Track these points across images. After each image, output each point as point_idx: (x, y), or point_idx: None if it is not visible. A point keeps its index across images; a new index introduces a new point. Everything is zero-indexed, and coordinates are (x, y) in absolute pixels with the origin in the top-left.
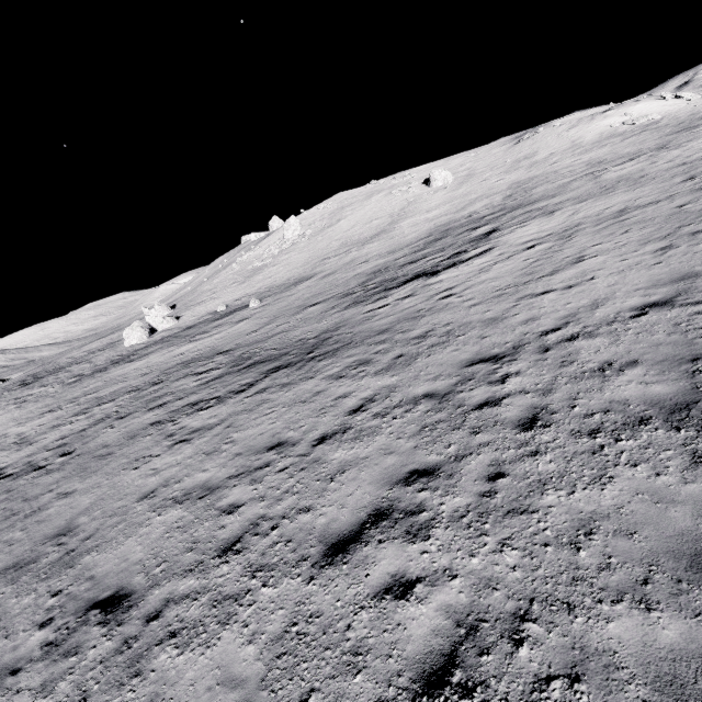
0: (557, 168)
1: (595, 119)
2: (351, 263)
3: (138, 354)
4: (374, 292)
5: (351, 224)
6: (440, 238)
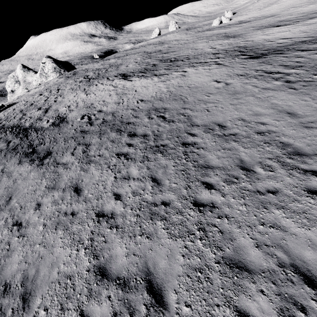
0: None
1: None
2: (289, 14)
3: (213, 29)
4: (264, 28)
5: None
6: None
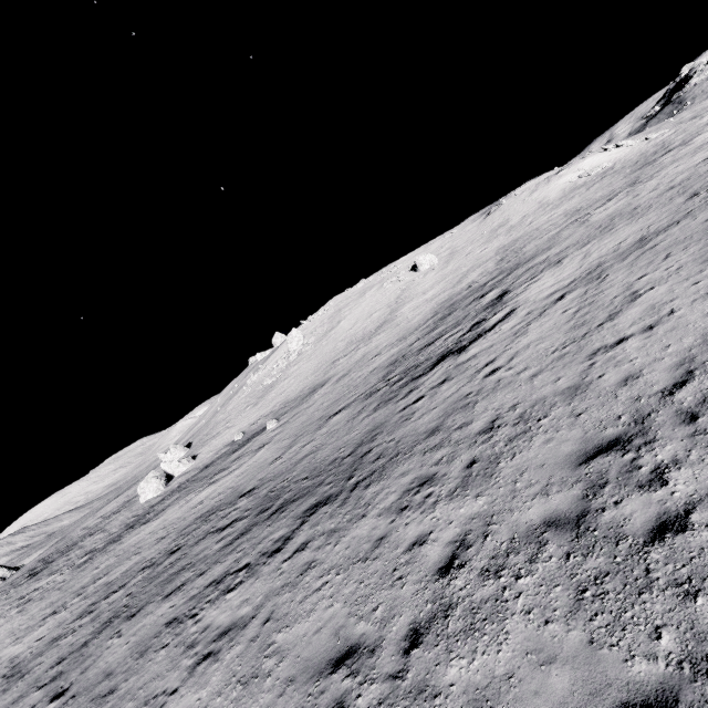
0: (537, 226)
1: (551, 180)
2: (363, 360)
3: (154, 511)
4: (401, 384)
5: (352, 322)
6: (448, 314)
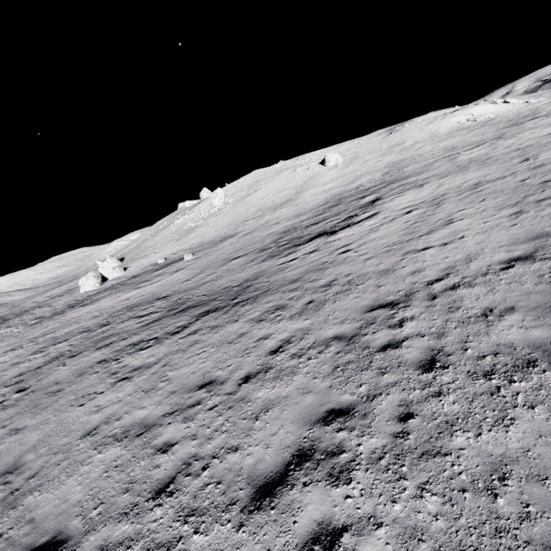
0: (421, 152)
1: (446, 117)
2: (266, 224)
3: (91, 299)
4: (285, 247)
5: (265, 194)
6: (335, 205)
